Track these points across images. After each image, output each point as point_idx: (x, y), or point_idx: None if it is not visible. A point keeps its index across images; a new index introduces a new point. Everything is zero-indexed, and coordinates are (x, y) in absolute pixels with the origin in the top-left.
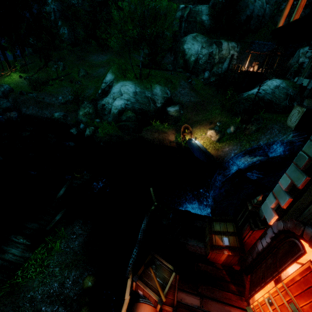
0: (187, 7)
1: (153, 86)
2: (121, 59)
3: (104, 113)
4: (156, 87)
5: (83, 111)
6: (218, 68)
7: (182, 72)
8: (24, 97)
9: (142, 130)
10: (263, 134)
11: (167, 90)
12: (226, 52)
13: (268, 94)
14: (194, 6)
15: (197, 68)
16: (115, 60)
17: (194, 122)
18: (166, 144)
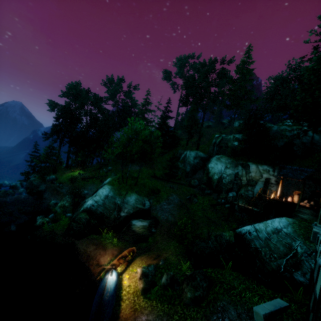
0: (221, 136)
1: (129, 193)
2: (150, 170)
3: (78, 209)
4: (132, 196)
5: (61, 203)
6: (247, 190)
7: (205, 188)
8: (49, 185)
9: (85, 237)
10: (204, 318)
11: (146, 201)
12: (257, 175)
13: (259, 238)
14: (226, 135)
15: (220, 186)
16: (144, 170)
17: (152, 248)
18: (91, 265)
